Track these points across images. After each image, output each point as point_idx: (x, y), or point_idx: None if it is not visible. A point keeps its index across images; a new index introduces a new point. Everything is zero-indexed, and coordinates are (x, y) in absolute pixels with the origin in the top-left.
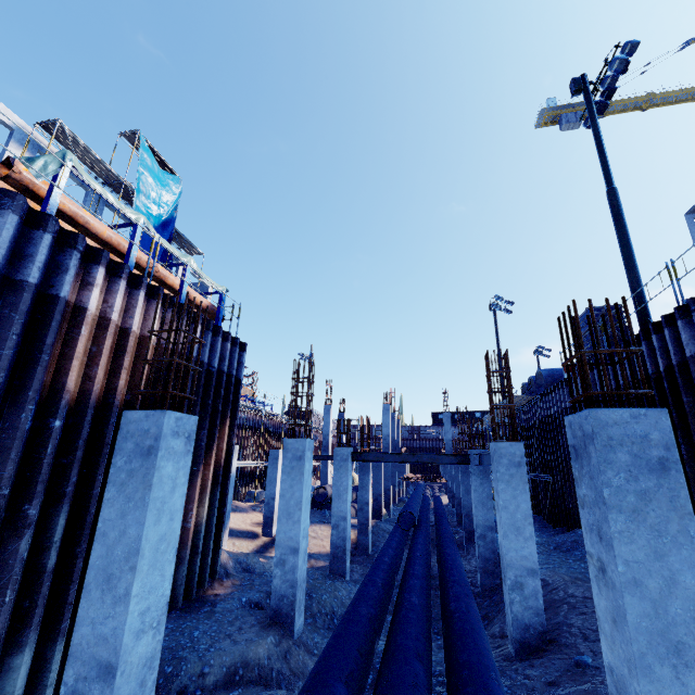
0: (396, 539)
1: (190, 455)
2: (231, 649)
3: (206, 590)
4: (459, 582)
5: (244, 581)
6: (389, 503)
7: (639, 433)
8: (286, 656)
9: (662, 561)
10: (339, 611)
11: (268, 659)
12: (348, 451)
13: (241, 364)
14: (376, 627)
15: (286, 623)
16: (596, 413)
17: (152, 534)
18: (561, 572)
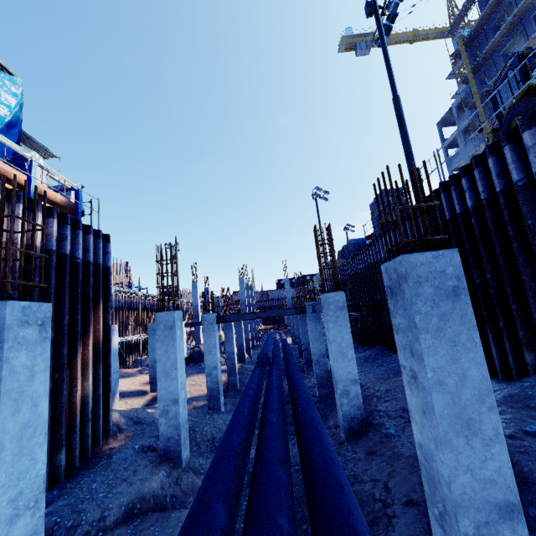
0: (257, 375)
1: (48, 341)
2: (128, 491)
3: (102, 446)
4: (305, 398)
5: (136, 432)
6: (249, 349)
7: (439, 270)
8: (177, 482)
9: (457, 364)
10: (218, 436)
11: (162, 489)
12: (213, 316)
13: (107, 254)
14: (246, 446)
15: (174, 457)
16: (408, 257)
17: (11, 425)
18: (370, 376)
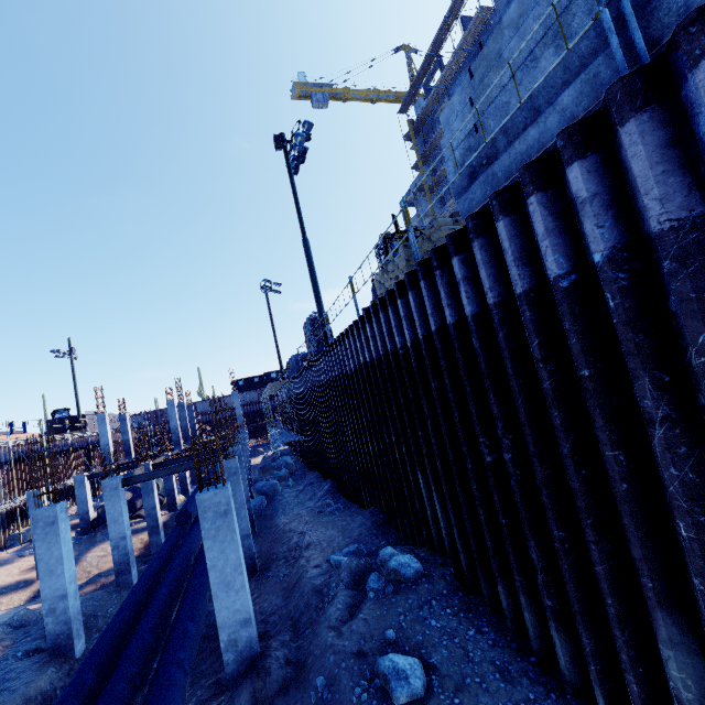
0: (172, 538)
1: None
2: (11, 697)
3: None
4: (203, 561)
5: (18, 638)
6: (187, 489)
7: (217, 501)
8: (69, 674)
9: (224, 553)
10: None
11: (51, 685)
12: (117, 480)
13: None
14: (131, 623)
15: (66, 652)
16: (199, 497)
17: None
18: (291, 514)
